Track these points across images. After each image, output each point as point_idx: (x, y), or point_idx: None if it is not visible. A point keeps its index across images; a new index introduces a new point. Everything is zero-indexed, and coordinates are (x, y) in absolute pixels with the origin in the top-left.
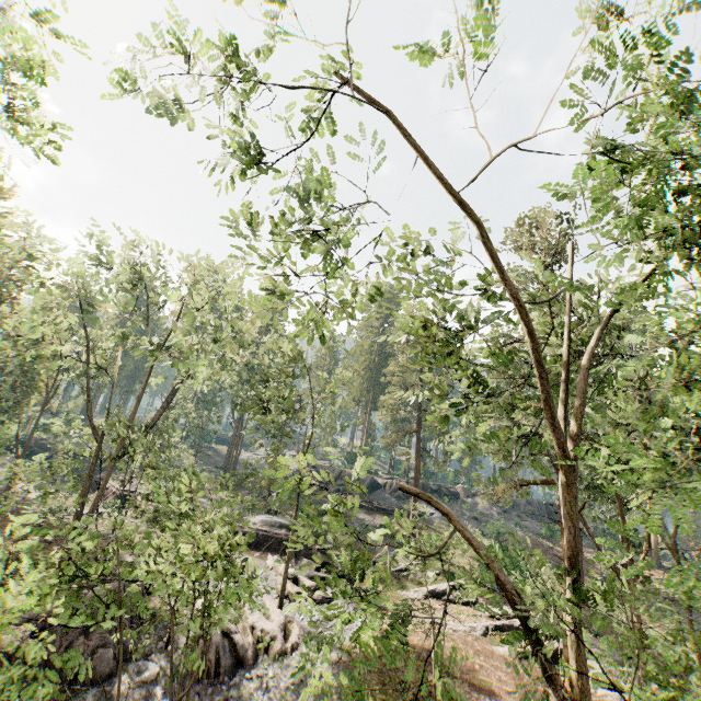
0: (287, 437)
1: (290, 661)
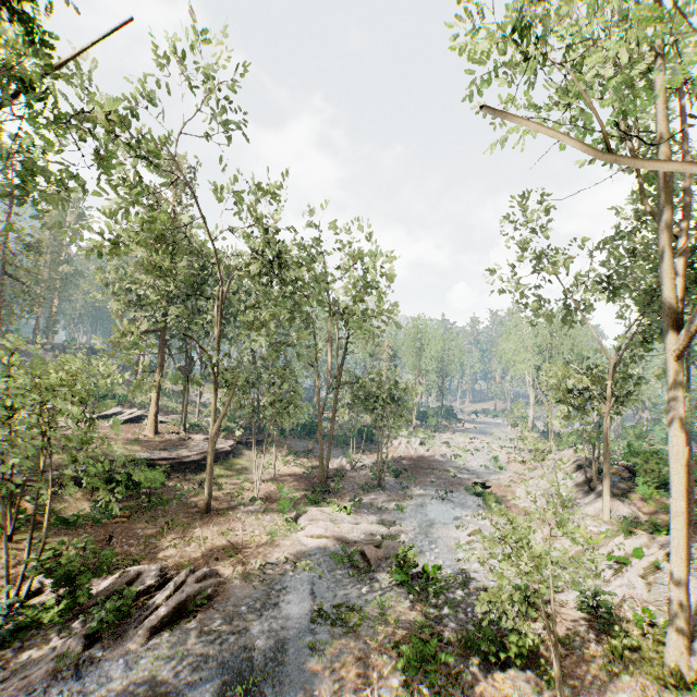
0: None
1: None
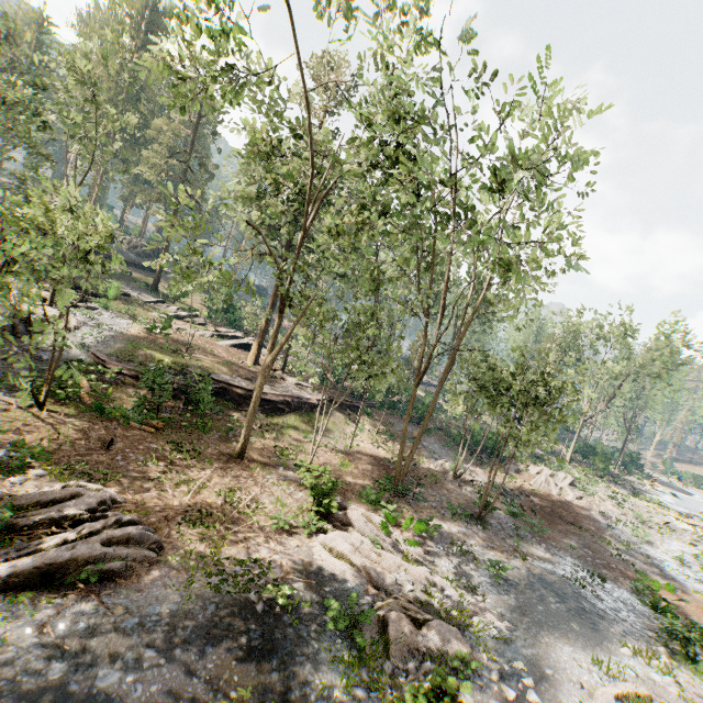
0: (49, 160)
1: (76, 334)
